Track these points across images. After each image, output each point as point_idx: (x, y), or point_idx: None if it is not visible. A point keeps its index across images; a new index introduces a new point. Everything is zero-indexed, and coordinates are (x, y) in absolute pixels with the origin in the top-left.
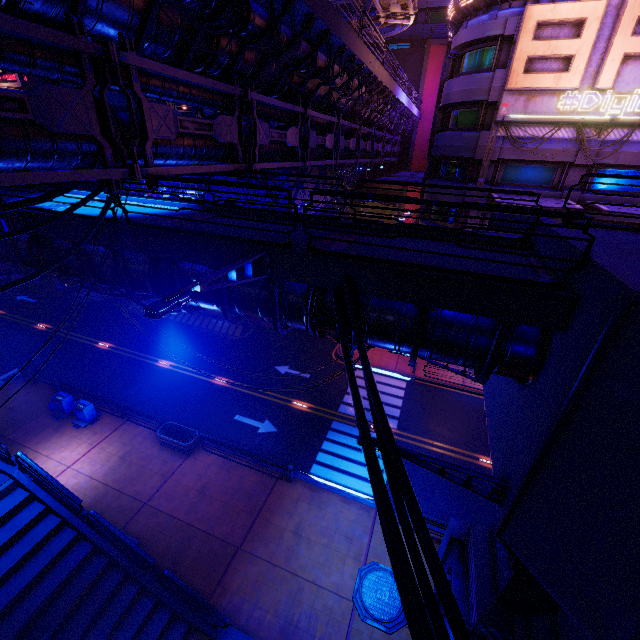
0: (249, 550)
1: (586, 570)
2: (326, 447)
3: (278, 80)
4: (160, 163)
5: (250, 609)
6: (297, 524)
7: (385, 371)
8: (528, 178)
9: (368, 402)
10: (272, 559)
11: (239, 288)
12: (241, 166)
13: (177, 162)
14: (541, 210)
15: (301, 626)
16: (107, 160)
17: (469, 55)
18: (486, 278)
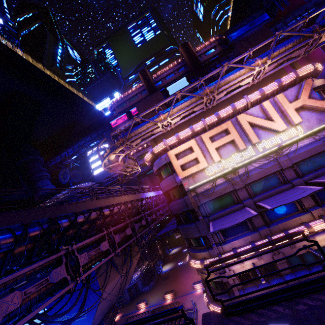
0: None
1: None
2: None
3: (33, 251)
4: None
5: None
6: None
7: None
8: (222, 204)
9: None
10: None
11: None
12: None
13: None
14: None
15: None
16: None
17: (162, 172)
18: None
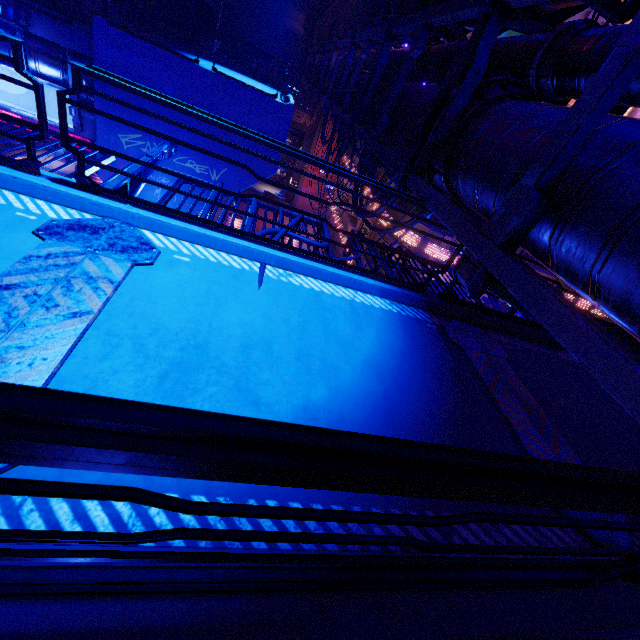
0: None
1: None
2: None
3: None
4: None
5: None
6: None
7: None
8: None
9: None
10: None
11: None
12: None
13: None
14: None
15: None
16: None
17: None
18: None
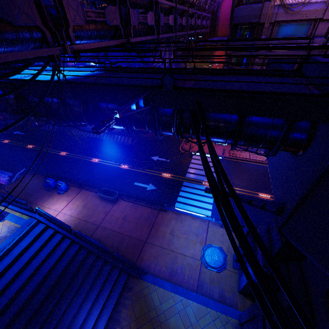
0: (150, 242)
1: (328, 244)
2: (181, 194)
3: None
4: (78, 42)
5: (154, 266)
6: (171, 230)
7: (208, 155)
8: (292, 32)
9: (200, 171)
10: (161, 245)
11: (134, 115)
12: (124, 40)
13: (87, 41)
14: (323, 45)
15: (178, 272)
16: (49, 42)
17: None
18: (282, 94)
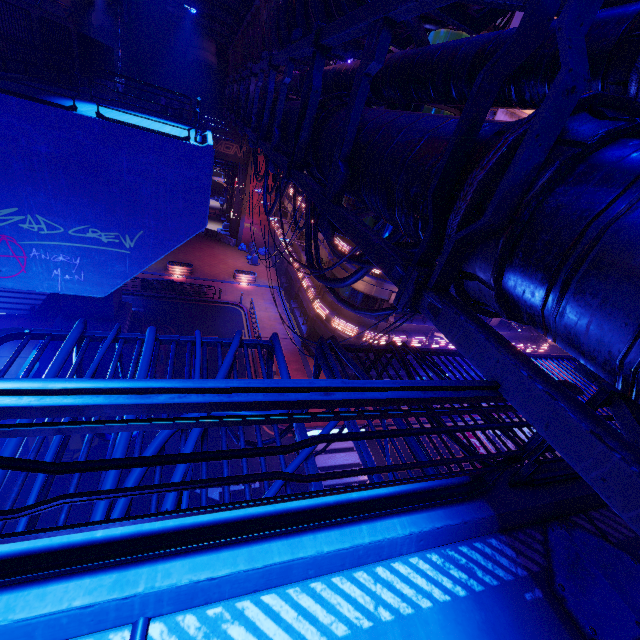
0: None
1: None
2: None
3: None
4: None
5: None
6: None
7: (337, 429)
8: None
9: None
10: None
11: None
12: None
13: None
14: None
15: None
16: None
17: (447, 33)
18: None
